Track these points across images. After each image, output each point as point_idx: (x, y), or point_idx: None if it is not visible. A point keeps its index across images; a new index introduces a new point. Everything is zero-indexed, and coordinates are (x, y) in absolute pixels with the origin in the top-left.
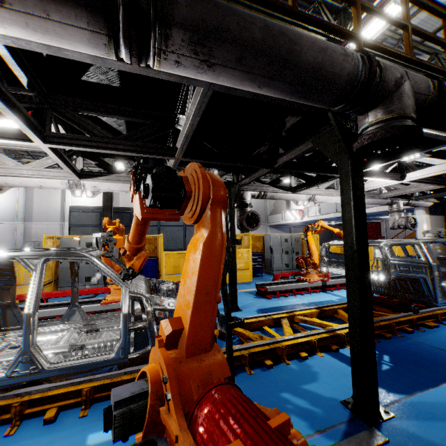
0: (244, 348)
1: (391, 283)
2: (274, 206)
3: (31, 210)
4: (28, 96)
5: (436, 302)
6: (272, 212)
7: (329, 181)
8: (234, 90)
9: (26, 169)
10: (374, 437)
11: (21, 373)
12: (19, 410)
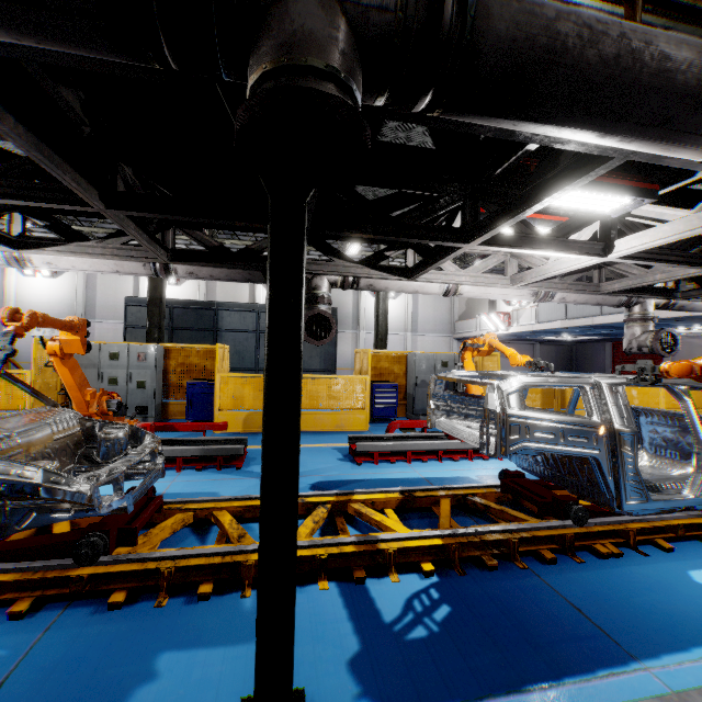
0: (171, 557)
1: (550, 460)
2: (466, 306)
3: (94, 302)
4: None
5: (621, 508)
6: (462, 315)
7: (448, 256)
8: None
9: None
10: None
11: None
12: None
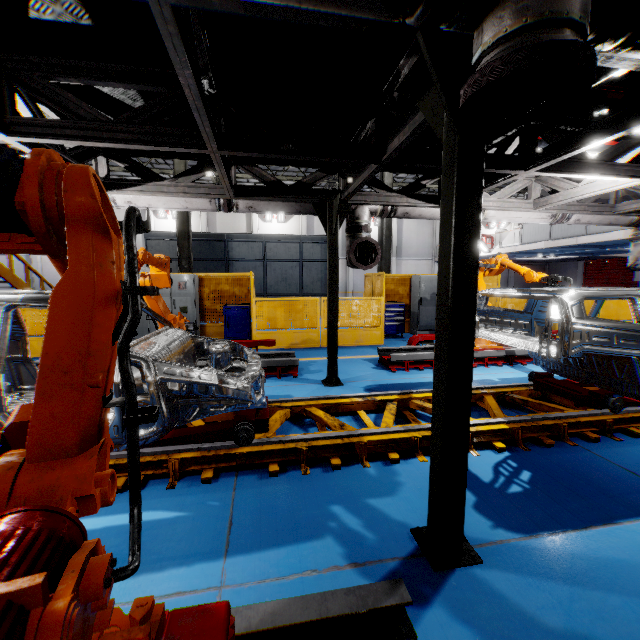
0: (303, 439)
1: (585, 362)
2: None
3: None
4: None
5: None
6: None
7: (497, 183)
8: (205, 0)
9: None
10: (391, 595)
11: None
12: None
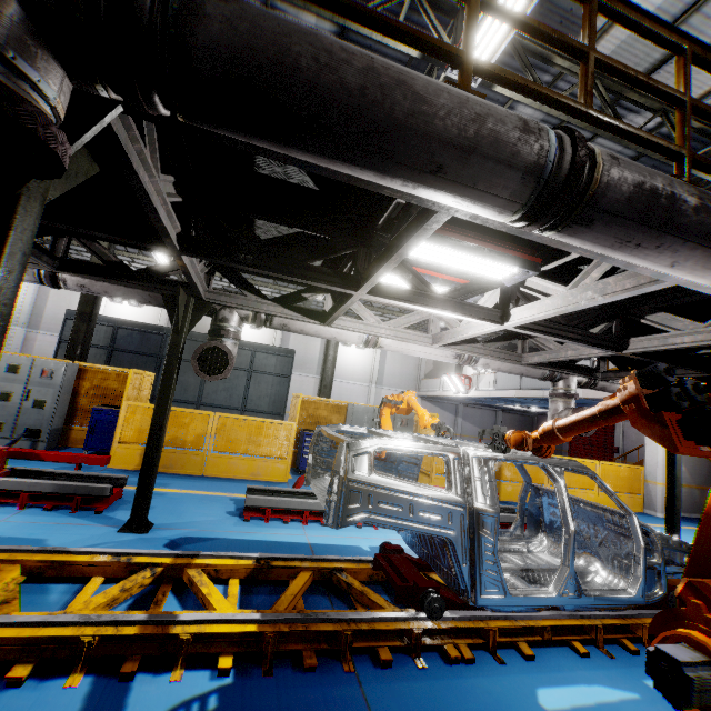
0: None
1: (422, 537)
2: (434, 365)
3: (42, 312)
4: None
5: (475, 602)
6: (429, 374)
7: (346, 303)
8: None
9: None
10: None
11: None
12: None
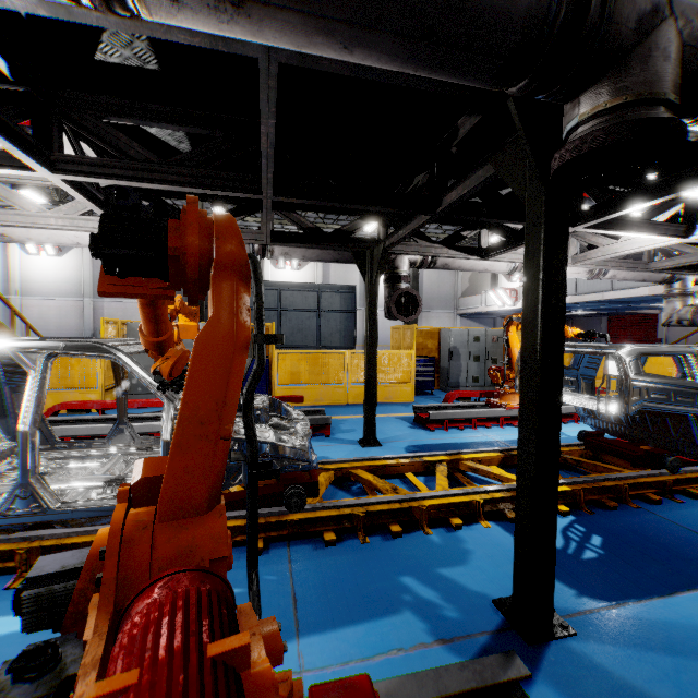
0: (359, 504)
1: (638, 420)
2: (469, 282)
3: None
4: (14, 92)
5: None
6: (465, 291)
7: None
8: (316, 60)
9: (53, 217)
10: (508, 668)
11: (19, 512)
12: (27, 558)
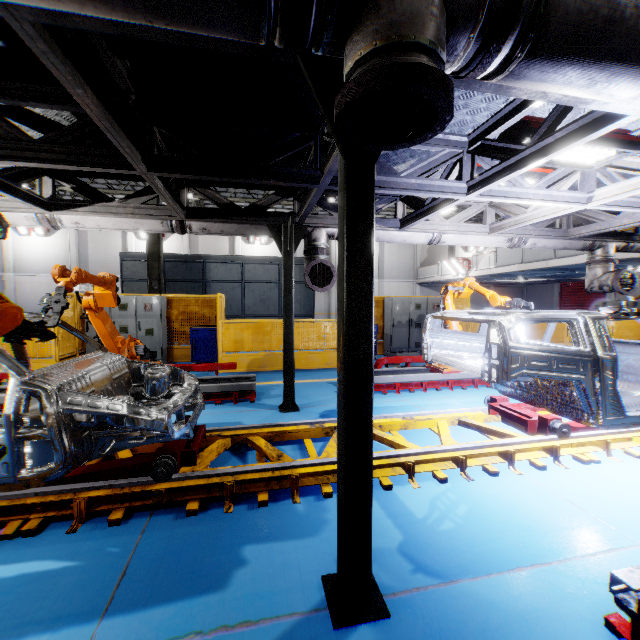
0: (230, 473)
1: (535, 386)
2: (428, 253)
3: (86, 258)
4: None
5: (601, 423)
6: (424, 262)
7: (443, 208)
8: (65, 17)
9: None
10: None
11: None
12: None
